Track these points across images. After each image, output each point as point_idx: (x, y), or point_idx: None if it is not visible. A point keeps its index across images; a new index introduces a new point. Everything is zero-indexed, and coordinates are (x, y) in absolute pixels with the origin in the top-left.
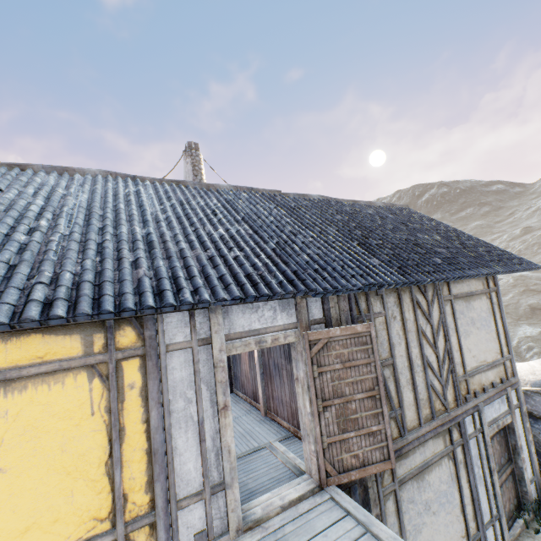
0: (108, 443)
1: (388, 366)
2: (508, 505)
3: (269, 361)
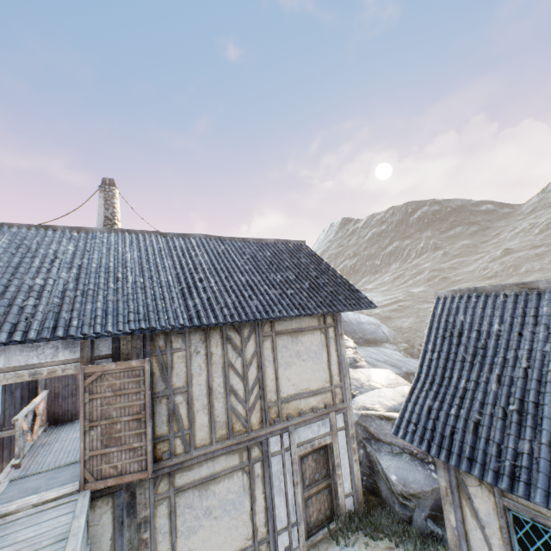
0: None
1: (182, 393)
2: (317, 515)
3: None
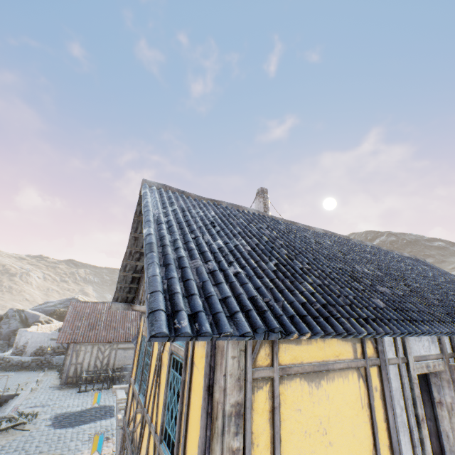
0: (371, 434)
1: None
2: None
3: None
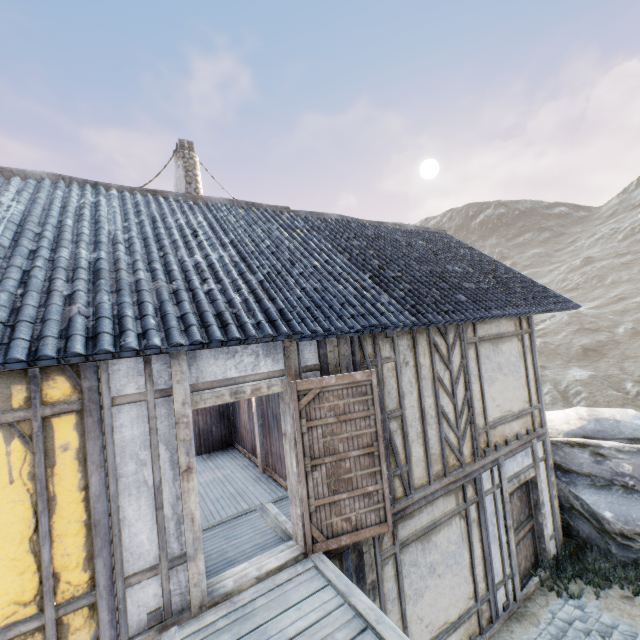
0: (33, 515)
1: (396, 418)
2: (524, 563)
3: (267, 411)
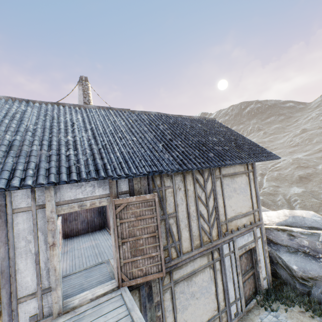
0: None
1: (173, 217)
2: (248, 292)
3: None
